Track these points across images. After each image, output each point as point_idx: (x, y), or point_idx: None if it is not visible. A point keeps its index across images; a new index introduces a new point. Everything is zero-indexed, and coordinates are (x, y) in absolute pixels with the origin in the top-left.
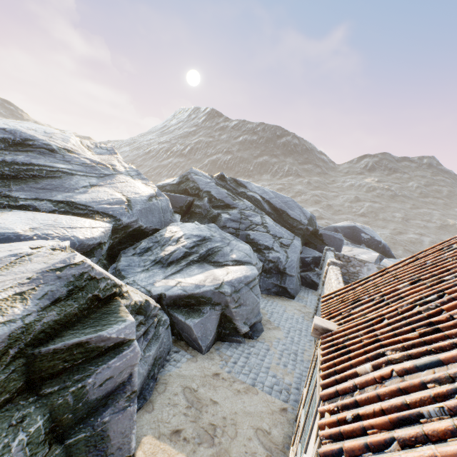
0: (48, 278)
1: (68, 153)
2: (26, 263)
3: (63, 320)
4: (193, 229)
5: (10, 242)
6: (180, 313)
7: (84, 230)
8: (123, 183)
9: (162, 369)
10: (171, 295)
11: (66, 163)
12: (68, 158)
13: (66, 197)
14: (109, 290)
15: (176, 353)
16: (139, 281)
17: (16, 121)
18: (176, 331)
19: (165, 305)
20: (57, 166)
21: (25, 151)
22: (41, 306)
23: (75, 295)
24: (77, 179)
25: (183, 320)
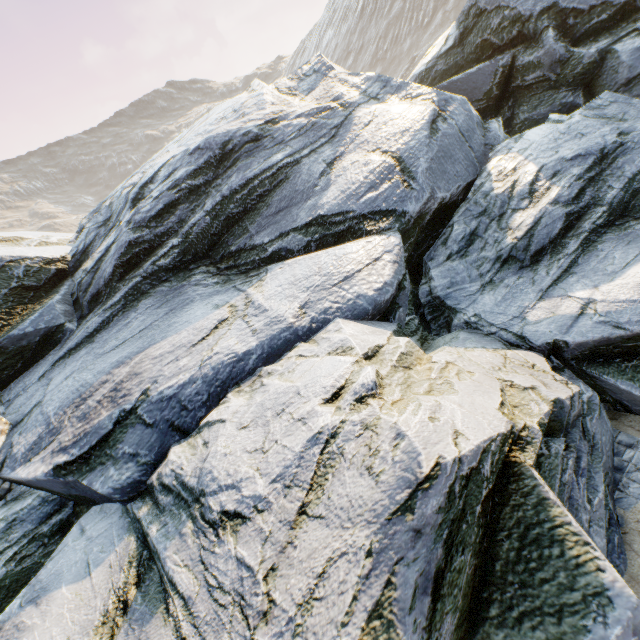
0: (400, 542)
1: (274, 126)
2: (339, 466)
3: (464, 607)
4: (556, 141)
5: (291, 346)
6: (619, 376)
7: (366, 275)
8: (369, 125)
9: (617, 493)
10: (580, 341)
11: (280, 147)
12: (277, 136)
13: (309, 212)
14: (499, 461)
15: (629, 448)
16: (488, 316)
17: (203, 120)
18: (607, 399)
19: (569, 360)
20: (274, 162)
21: (232, 164)
22: (421, 626)
23: (456, 536)
24: (306, 167)
25: (635, 393)
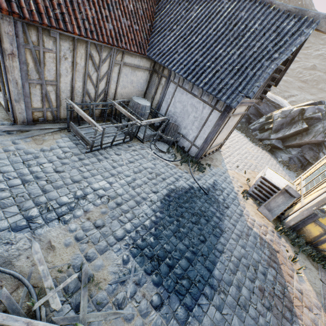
0: None
1: None
2: None
3: None
4: None
5: None
6: None
7: None
8: None
9: None
10: None
11: None
12: None
13: None
14: None
15: None
16: None
17: None
18: None
19: None
20: None
21: None
22: None
23: None
24: None
25: None
